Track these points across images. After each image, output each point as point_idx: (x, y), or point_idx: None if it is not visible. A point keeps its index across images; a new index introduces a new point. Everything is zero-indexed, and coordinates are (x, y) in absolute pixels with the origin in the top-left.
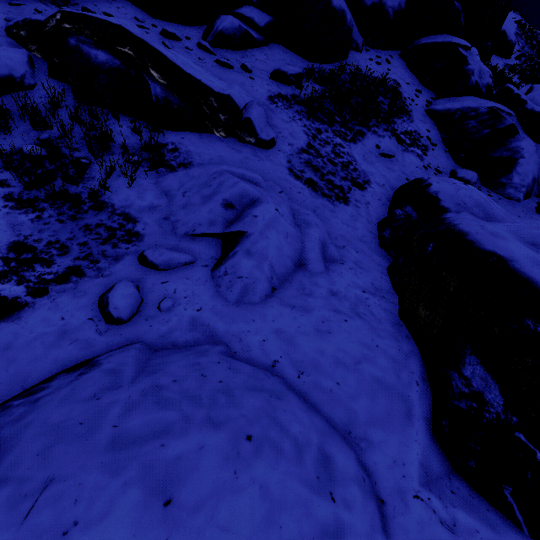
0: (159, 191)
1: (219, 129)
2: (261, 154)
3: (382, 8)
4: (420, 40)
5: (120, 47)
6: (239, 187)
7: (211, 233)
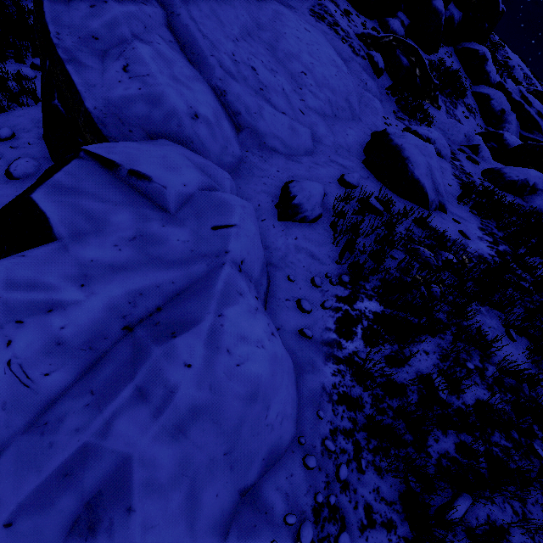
0: (437, 128)
1: (429, 99)
2: (440, 113)
3: (453, 20)
4: (465, 43)
5: (411, 57)
6: (467, 129)
7: (465, 145)
